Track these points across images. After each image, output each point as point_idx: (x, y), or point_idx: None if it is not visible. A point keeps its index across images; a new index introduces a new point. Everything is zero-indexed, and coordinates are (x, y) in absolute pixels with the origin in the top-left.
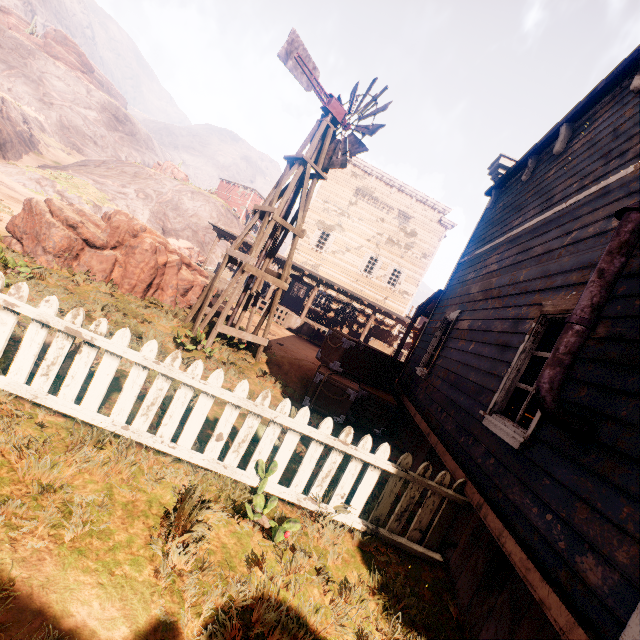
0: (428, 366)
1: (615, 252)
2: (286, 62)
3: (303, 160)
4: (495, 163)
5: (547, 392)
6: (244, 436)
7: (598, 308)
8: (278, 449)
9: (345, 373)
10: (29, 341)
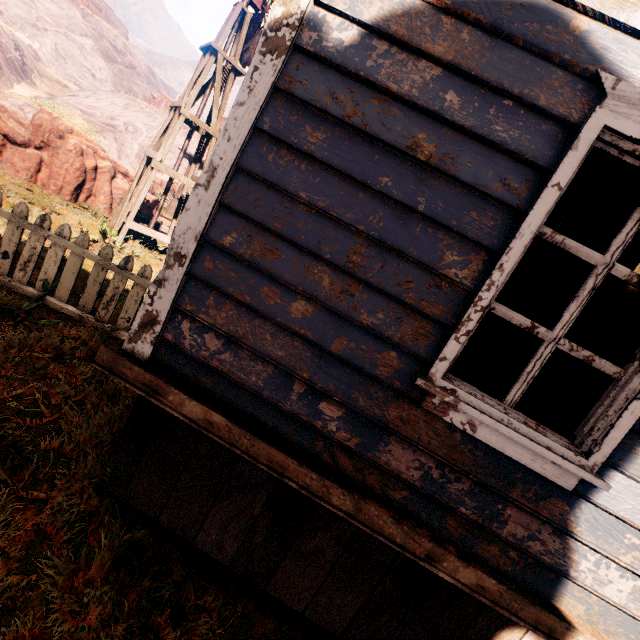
0: None
1: None
2: None
3: (213, 49)
4: None
5: None
6: (29, 256)
7: None
8: (64, 272)
9: None
10: None
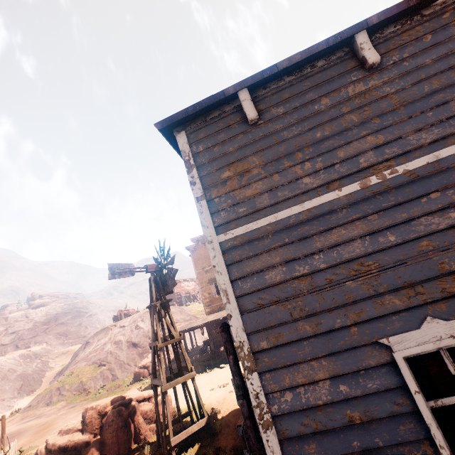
0: None
1: (227, 355)
2: (114, 277)
3: (153, 305)
4: None
5: (253, 447)
6: None
7: (239, 386)
8: None
9: None
10: None
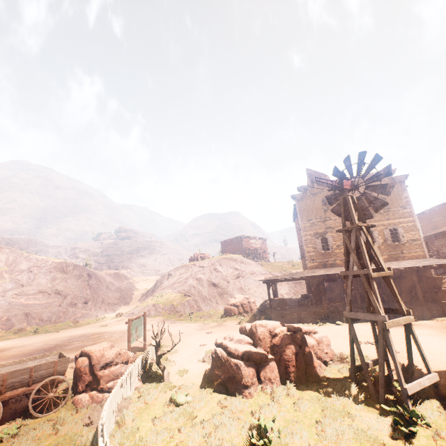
0: None
1: None
2: (313, 186)
3: (357, 227)
4: None
5: None
6: None
7: None
8: None
9: None
10: None
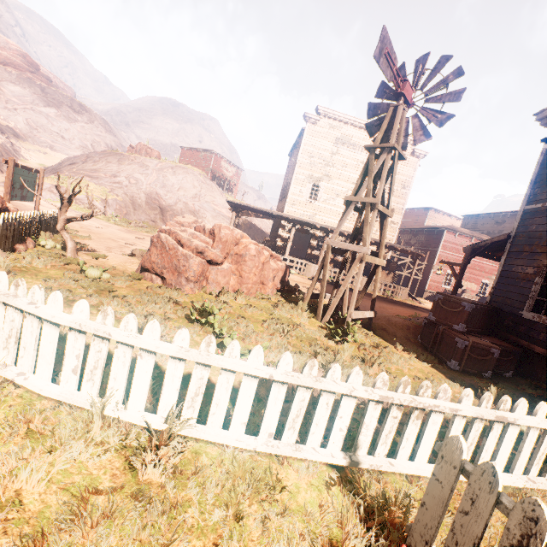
0: (533, 309)
1: None
2: (378, 60)
3: (392, 148)
4: (546, 110)
5: None
6: None
7: None
8: None
9: (467, 331)
10: (453, 431)
